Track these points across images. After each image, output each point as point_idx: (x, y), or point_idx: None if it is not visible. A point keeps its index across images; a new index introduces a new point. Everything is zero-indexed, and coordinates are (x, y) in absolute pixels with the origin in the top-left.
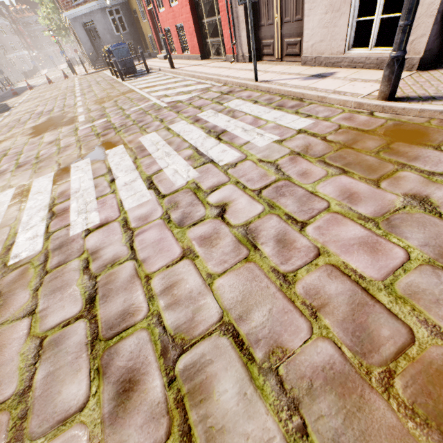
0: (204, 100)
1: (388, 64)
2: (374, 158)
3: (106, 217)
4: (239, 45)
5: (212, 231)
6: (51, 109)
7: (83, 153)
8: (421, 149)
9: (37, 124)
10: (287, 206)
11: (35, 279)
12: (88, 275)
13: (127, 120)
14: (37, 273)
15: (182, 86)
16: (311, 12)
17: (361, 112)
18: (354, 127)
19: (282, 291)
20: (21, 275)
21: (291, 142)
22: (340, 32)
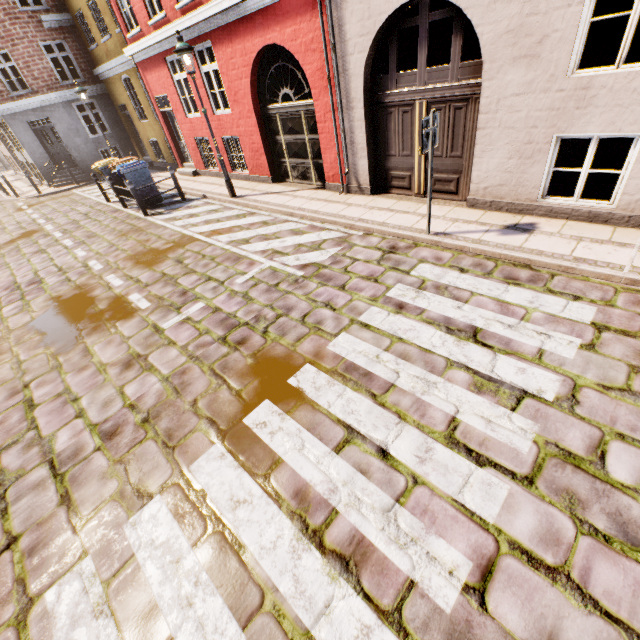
0: (366, 264)
1: None
2: None
3: (473, 548)
4: (353, 174)
5: None
6: (33, 276)
7: (239, 388)
8: None
9: (36, 317)
10: None
11: None
12: None
13: (256, 306)
14: None
15: (287, 232)
16: (485, 154)
17: None
18: None
19: None
20: None
21: (608, 347)
22: (531, 180)
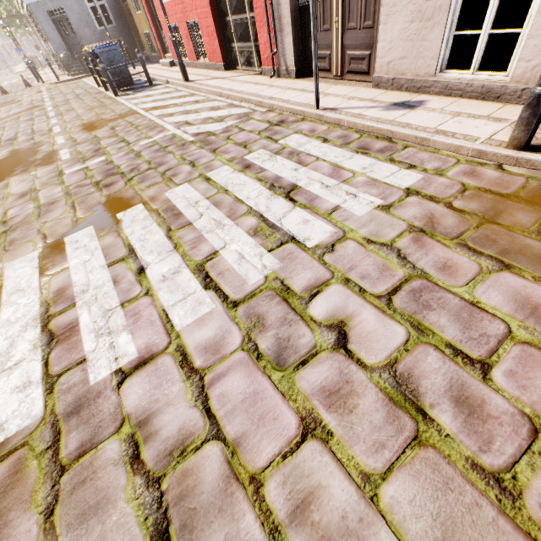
0: (248, 133)
1: (530, 102)
2: (538, 242)
3: (148, 345)
4: (282, 55)
5: (339, 378)
6: (13, 136)
7: (80, 216)
8: None
9: None
10: (444, 329)
11: (43, 487)
12: (142, 475)
13: (139, 161)
14: (43, 470)
15: (207, 108)
16: (389, 18)
17: (485, 164)
18: (484, 187)
19: (506, 514)
20: (14, 475)
21: (403, 209)
22: (430, 48)
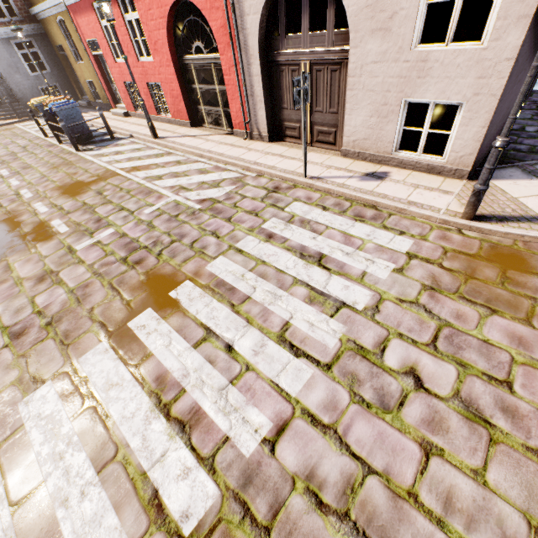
0: (252, 201)
1: (474, 193)
2: (504, 291)
3: (276, 414)
4: (255, 123)
5: (429, 410)
6: None
7: (129, 299)
8: (534, 279)
9: None
10: (476, 362)
11: None
12: (333, 514)
13: (156, 233)
14: (251, 534)
15: (195, 171)
16: (353, 111)
17: (450, 229)
18: (457, 249)
19: None
20: None
21: (412, 271)
22: (387, 136)
